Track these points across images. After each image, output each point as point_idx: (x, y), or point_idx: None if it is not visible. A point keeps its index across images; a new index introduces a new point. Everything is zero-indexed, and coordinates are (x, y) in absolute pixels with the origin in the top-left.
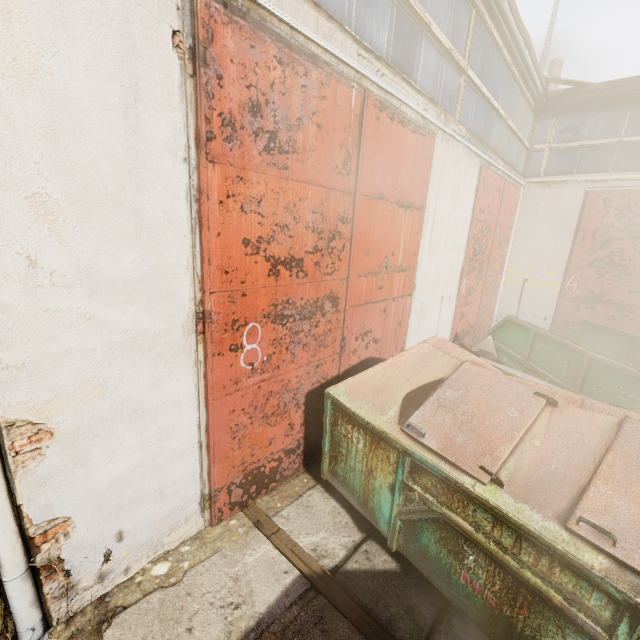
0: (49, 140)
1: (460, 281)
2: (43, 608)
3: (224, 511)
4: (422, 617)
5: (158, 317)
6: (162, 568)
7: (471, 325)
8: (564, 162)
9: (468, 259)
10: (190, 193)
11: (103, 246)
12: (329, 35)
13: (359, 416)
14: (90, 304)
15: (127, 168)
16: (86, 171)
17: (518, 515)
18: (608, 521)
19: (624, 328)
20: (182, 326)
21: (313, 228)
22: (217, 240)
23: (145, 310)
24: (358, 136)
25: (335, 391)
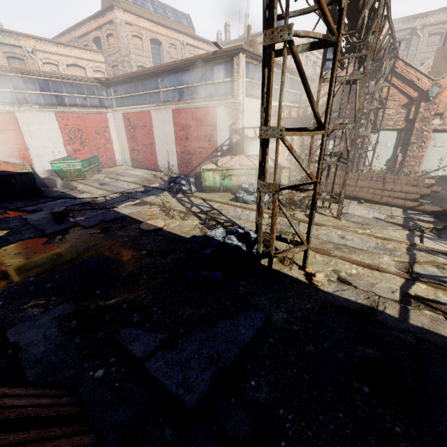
0: None
1: (65, 147)
2: None
3: None
4: None
5: None
6: None
7: None
8: (117, 103)
9: (66, 140)
10: None
11: None
12: None
13: None
14: None
15: None
16: None
17: None
18: None
19: (140, 158)
20: None
21: None
22: None
23: None
24: None
25: None
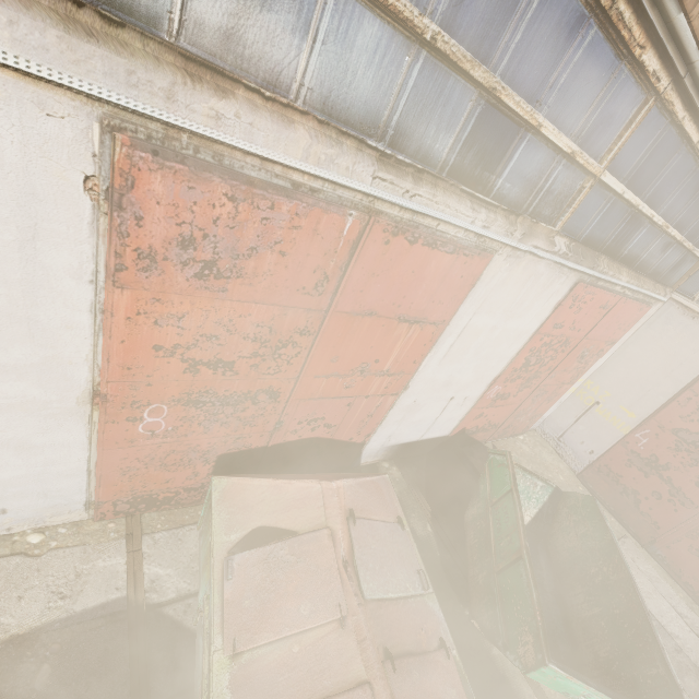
0: None
1: (490, 386)
2: None
3: (108, 514)
4: (182, 681)
5: (50, 391)
6: (36, 538)
7: (494, 424)
8: None
9: (512, 369)
10: (95, 306)
11: None
12: (327, 161)
13: (211, 522)
14: None
15: (21, 288)
16: None
17: (215, 698)
18: None
19: (663, 513)
20: (77, 398)
21: (255, 338)
22: (120, 345)
23: (36, 385)
24: (347, 260)
25: (217, 483)
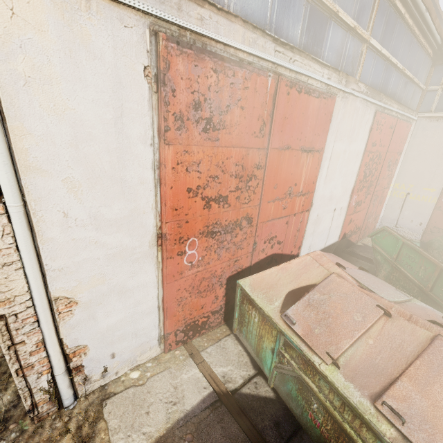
0: (73, 147)
1: (351, 197)
2: (74, 388)
3: (172, 345)
4: (284, 430)
5: (134, 238)
6: (135, 374)
7: (358, 227)
8: None
9: (359, 181)
10: (154, 164)
11: (103, 201)
12: (253, 42)
13: (256, 302)
14: (96, 234)
15: (116, 155)
16: (93, 161)
17: (344, 390)
18: (403, 407)
19: None
20: (148, 242)
21: (235, 175)
22: (170, 191)
23: (127, 235)
24: (272, 109)
25: (243, 282)
